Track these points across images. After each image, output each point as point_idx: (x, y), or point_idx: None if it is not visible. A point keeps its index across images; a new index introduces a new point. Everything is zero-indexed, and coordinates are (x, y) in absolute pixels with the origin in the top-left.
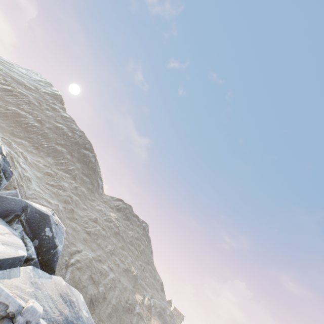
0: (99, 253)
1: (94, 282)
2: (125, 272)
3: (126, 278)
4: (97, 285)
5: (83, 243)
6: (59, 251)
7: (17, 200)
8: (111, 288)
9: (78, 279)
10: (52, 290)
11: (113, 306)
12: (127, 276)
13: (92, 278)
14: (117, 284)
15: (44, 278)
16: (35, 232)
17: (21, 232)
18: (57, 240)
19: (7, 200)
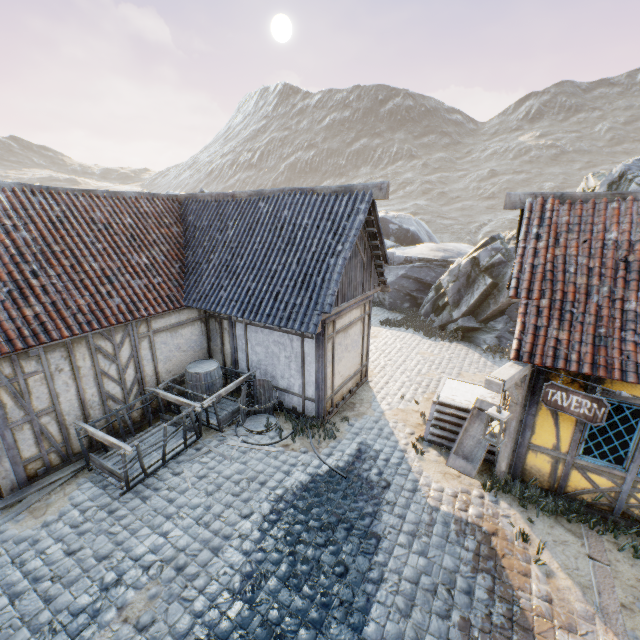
0: None
1: None
2: None
3: None
4: None
5: (489, 213)
6: (414, 231)
7: None
8: None
9: None
10: (421, 251)
11: None
12: None
13: None
14: None
15: (408, 249)
16: (385, 234)
17: None
18: (406, 226)
19: None
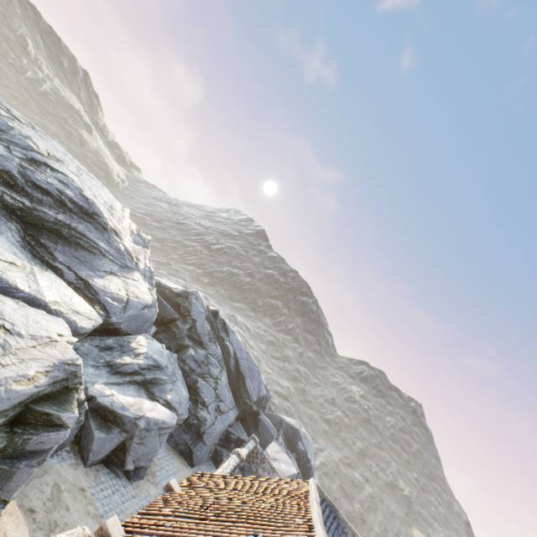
0: (346, 453)
1: (347, 495)
2: (389, 488)
3: (391, 497)
4: (351, 500)
5: (324, 438)
6: (312, 465)
7: (274, 415)
8: (370, 508)
9: (327, 488)
10: None
11: (377, 535)
12: (394, 495)
13: (343, 488)
14: (378, 505)
15: None
16: (292, 445)
17: (284, 446)
18: (309, 454)
19: (268, 415)
